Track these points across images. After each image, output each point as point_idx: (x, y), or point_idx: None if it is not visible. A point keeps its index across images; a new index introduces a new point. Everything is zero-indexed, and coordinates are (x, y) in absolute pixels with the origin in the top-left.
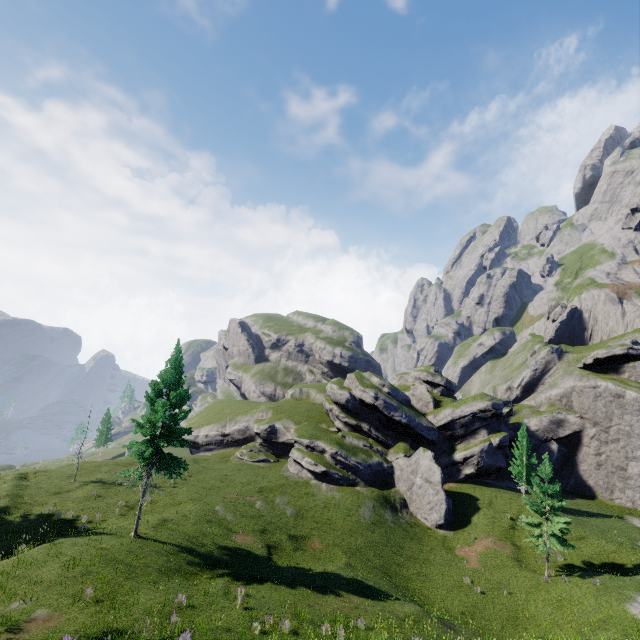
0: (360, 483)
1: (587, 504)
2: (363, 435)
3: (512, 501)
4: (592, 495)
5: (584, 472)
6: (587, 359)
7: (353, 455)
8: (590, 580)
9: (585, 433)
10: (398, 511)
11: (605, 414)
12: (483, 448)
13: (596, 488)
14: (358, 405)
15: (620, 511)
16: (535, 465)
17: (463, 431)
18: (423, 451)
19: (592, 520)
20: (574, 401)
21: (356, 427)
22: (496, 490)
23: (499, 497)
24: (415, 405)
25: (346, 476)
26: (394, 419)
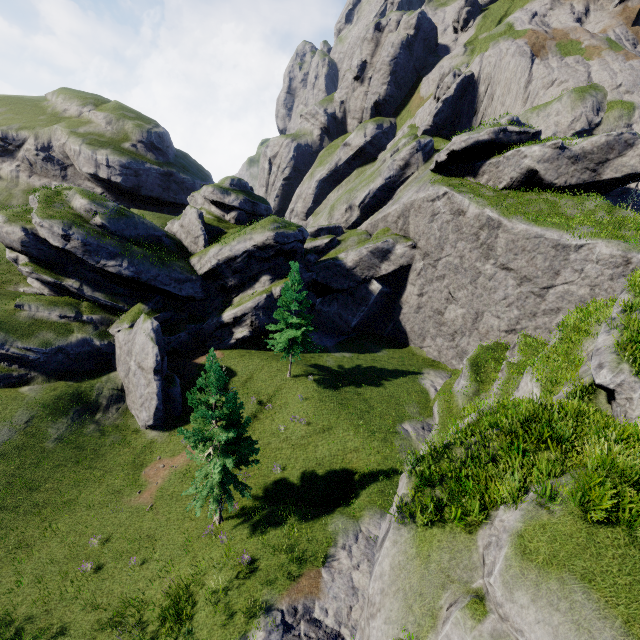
0: (36, 379)
1: (389, 358)
2: (76, 298)
3: (278, 374)
4: (406, 342)
5: (404, 316)
6: (440, 154)
7: (21, 338)
8: (254, 543)
9: (413, 268)
10: (99, 411)
11: (438, 241)
12: (258, 303)
13: (411, 334)
14: (50, 250)
15: (423, 362)
16: (347, 313)
17: (238, 279)
18: (143, 321)
19: (371, 389)
20: (410, 223)
21: (58, 287)
22: (272, 356)
23: (266, 369)
24: (184, 242)
25: (3, 373)
26: (109, 271)
